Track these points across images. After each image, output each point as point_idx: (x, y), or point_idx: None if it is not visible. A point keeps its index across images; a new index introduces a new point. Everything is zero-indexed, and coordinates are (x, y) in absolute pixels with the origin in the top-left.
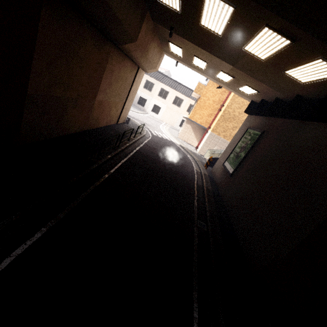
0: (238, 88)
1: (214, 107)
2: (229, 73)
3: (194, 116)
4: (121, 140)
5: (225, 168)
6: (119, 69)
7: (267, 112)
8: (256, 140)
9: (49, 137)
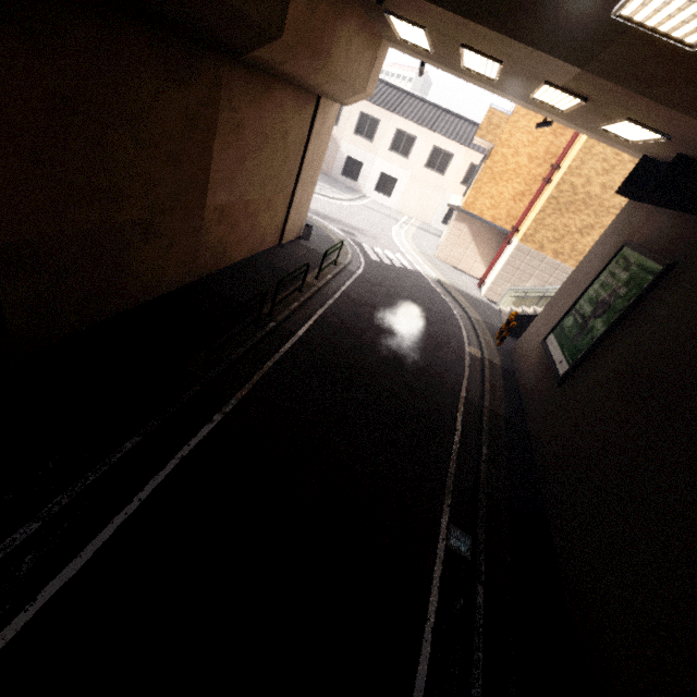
0: (602, 125)
1: (533, 172)
2: (571, 87)
3: (476, 202)
4: (282, 293)
5: (546, 355)
6: (261, 116)
7: (693, 205)
8: (644, 291)
9: (97, 320)
